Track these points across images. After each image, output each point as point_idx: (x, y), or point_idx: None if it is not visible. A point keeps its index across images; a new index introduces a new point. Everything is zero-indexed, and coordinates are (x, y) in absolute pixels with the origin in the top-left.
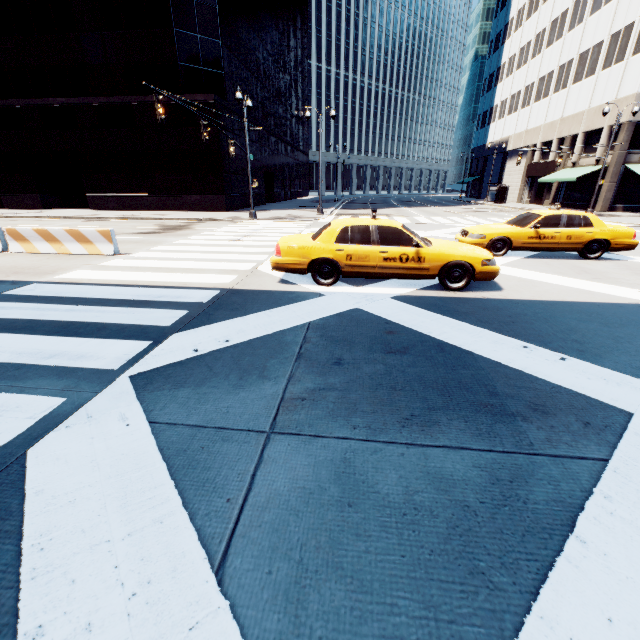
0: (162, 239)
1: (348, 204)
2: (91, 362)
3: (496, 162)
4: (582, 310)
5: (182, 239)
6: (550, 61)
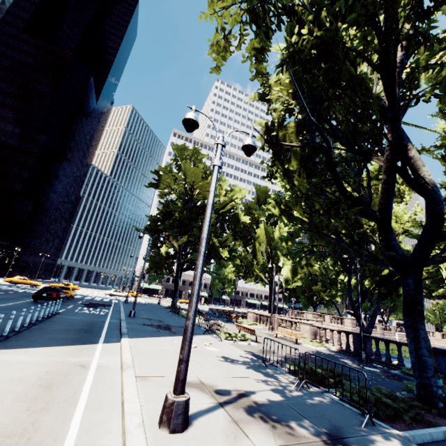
0: None
1: None
2: None
3: None
4: None
5: None
6: None
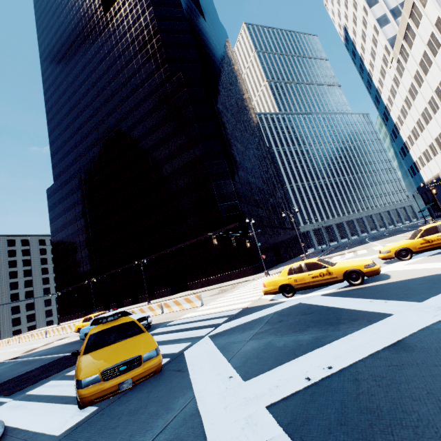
0: (221, 295)
1: (331, 250)
2: (197, 335)
3: (440, 190)
4: (429, 278)
5: (230, 293)
6: (434, 129)
